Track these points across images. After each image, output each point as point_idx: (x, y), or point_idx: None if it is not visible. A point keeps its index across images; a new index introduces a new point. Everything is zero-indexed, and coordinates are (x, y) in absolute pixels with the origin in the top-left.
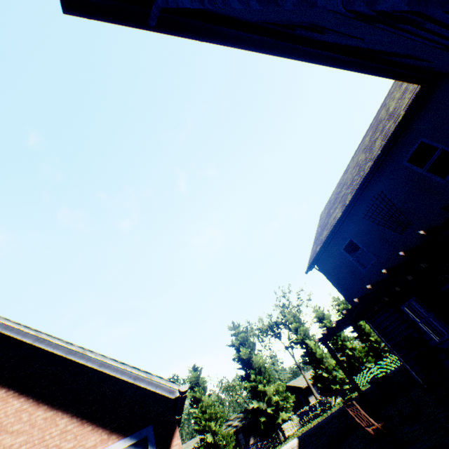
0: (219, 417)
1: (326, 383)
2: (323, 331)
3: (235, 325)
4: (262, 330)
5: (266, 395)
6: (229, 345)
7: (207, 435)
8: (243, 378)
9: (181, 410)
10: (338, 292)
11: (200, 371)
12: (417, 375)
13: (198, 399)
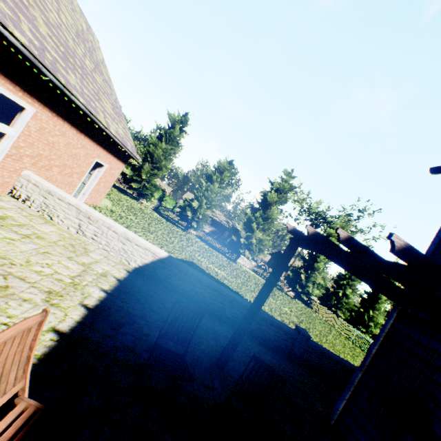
0: (213, 205)
1: (296, 280)
2: (308, 226)
3: (290, 174)
4: (309, 209)
5: (252, 234)
6: (269, 181)
7: (196, 202)
8: (252, 208)
9: (5, 42)
10: (431, 242)
11: (231, 168)
12: (343, 410)
13: (212, 181)
